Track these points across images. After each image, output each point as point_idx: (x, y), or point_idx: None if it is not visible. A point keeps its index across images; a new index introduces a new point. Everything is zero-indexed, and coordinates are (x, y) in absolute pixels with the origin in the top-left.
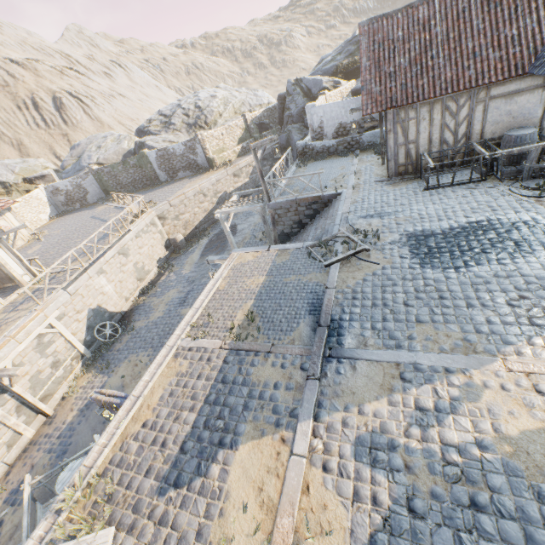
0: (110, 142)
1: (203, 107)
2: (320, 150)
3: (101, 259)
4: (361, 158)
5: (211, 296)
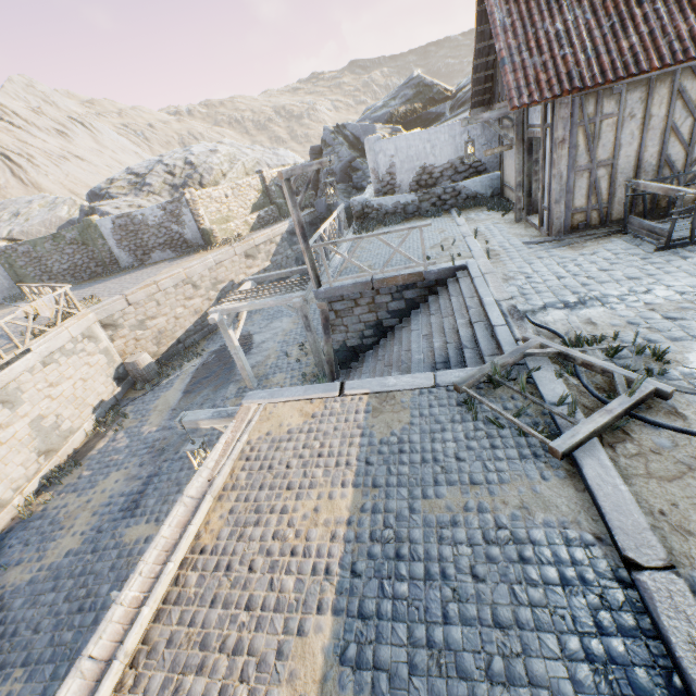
0: (37, 208)
1: (197, 164)
2: (391, 209)
3: None
4: (468, 217)
5: (169, 582)
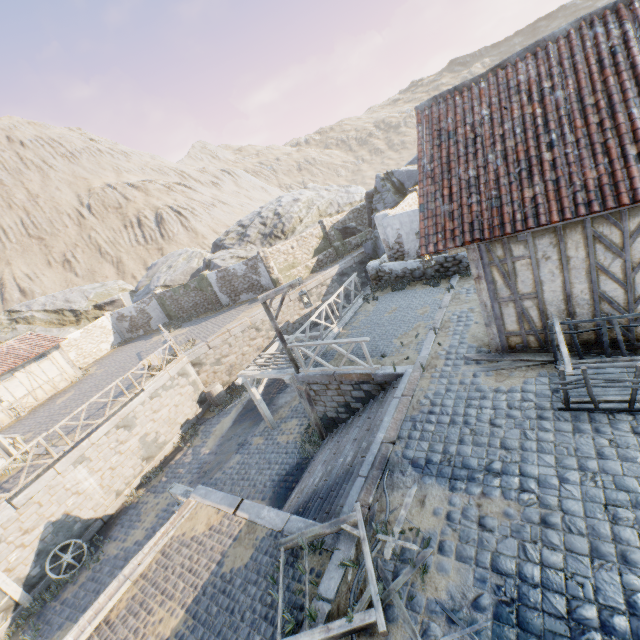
0: (181, 261)
1: (282, 214)
2: (400, 273)
3: (84, 442)
4: (457, 293)
5: (86, 638)
